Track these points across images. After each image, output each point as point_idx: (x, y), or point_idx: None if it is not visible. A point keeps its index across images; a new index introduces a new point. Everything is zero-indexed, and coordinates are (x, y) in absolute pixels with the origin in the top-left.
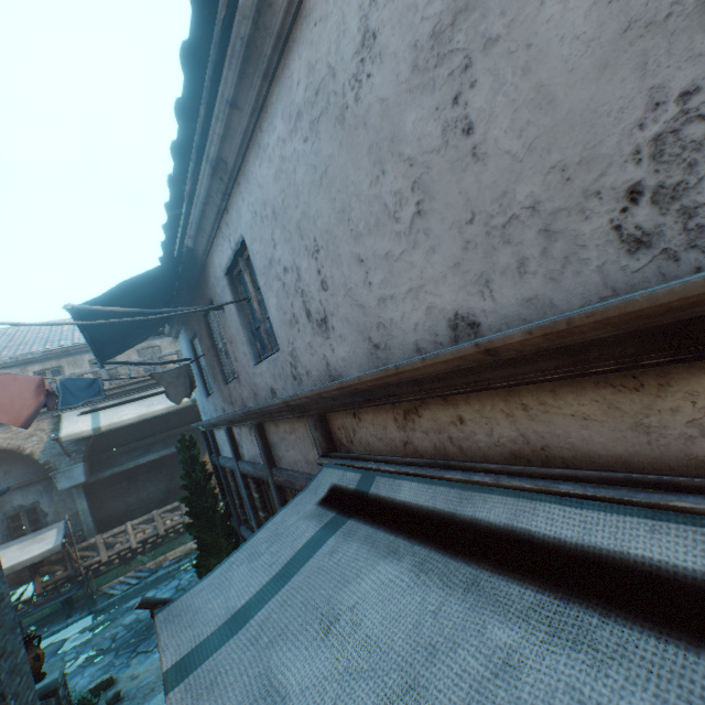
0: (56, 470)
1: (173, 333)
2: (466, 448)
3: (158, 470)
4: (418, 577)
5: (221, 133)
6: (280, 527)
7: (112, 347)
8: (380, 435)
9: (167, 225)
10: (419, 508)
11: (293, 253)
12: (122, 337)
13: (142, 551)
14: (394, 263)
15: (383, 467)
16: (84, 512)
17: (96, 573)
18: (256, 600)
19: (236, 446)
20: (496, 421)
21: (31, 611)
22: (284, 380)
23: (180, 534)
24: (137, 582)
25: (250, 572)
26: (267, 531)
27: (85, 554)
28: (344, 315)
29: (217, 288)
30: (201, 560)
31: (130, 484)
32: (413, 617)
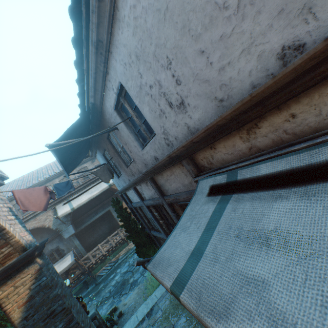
0: (61, 231)
1: (93, 154)
2: (298, 132)
3: (103, 220)
4: (308, 199)
5: (96, 22)
6: (191, 212)
7: (70, 166)
8: (231, 151)
9: (79, 93)
10: (279, 172)
11: (154, 74)
12: (73, 159)
13: (108, 255)
14: (228, 40)
15: (241, 164)
16: (78, 245)
17: (92, 268)
18: (201, 244)
19: (140, 195)
20: (323, 104)
21: (71, 290)
22: (162, 149)
23: (121, 244)
24: (110, 267)
25: (187, 234)
26: (184, 216)
27: (85, 262)
28: (195, 93)
29: (111, 119)
30: (138, 250)
31: (93, 229)
32: (325, 216)
